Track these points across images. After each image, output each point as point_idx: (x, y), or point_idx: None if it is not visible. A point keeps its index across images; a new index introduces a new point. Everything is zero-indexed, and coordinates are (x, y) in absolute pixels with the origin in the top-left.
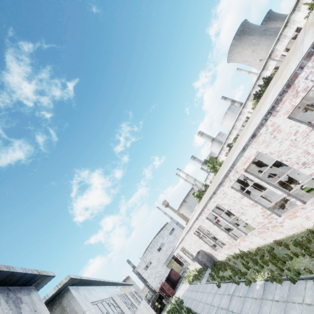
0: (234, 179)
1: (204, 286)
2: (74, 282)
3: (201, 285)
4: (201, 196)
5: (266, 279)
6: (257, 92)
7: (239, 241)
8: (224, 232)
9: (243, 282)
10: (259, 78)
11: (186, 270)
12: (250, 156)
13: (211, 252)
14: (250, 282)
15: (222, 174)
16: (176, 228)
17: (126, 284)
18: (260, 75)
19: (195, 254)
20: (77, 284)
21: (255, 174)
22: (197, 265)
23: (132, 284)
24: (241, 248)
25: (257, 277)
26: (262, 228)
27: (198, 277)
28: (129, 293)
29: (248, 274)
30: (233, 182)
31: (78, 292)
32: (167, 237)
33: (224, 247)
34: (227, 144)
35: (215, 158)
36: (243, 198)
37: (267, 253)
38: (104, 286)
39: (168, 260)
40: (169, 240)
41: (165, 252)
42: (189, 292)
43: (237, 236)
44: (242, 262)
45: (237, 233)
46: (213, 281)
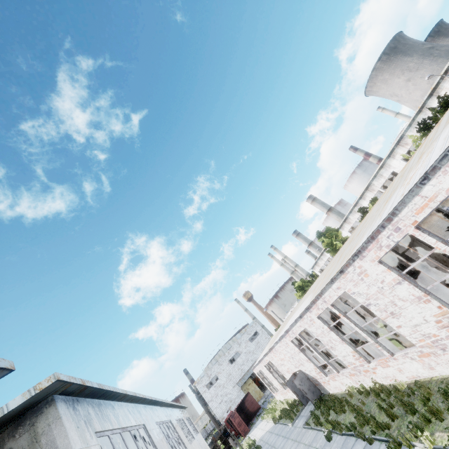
0: (388, 244)
1: (299, 431)
2: (68, 389)
3: (295, 429)
4: (306, 288)
5: (439, 448)
6: (425, 121)
7: (374, 365)
8: (349, 345)
9: (380, 441)
10: (421, 109)
11: (270, 398)
12: (438, 194)
13: (318, 378)
14: (398, 446)
15: (361, 238)
16: (260, 333)
17: (176, 406)
18: (424, 105)
19: (289, 376)
20: (77, 394)
21: (438, 236)
22: (289, 395)
23: (185, 406)
24: (377, 377)
25: (416, 440)
26: (431, 346)
27: (290, 415)
28: (178, 420)
29: (393, 428)
30: (385, 250)
31: (73, 409)
32: (245, 344)
33: (344, 371)
34: (360, 208)
35: (334, 231)
36: (400, 285)
37: (436, 396)
38: (135, 403)
39: (243, 379)
40: (247, 349)
41: (240, 366)
42: (273, 435)
43: (371, 355)
44: (378, 403)
45: (372, 350)
46: (317, 426)
